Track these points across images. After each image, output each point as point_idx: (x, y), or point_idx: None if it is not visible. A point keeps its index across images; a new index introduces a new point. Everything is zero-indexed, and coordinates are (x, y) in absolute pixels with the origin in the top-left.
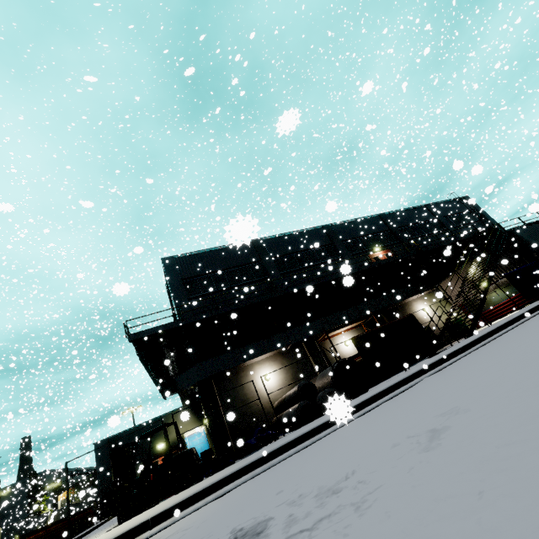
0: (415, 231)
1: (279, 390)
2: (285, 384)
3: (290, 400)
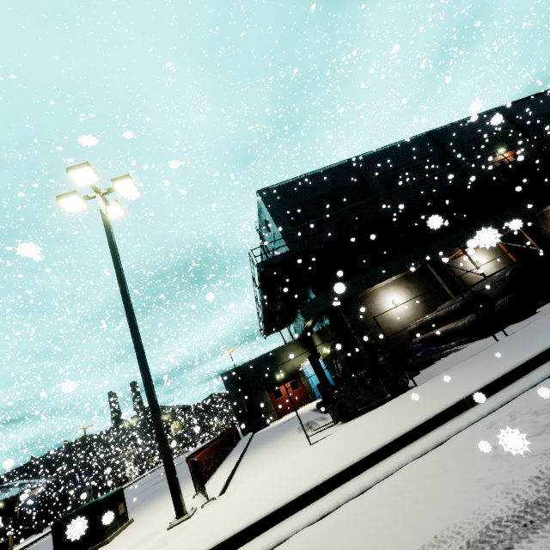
0: (548, 122)
1: (410, 314)
2: (416, 308)
3: (449, 315)
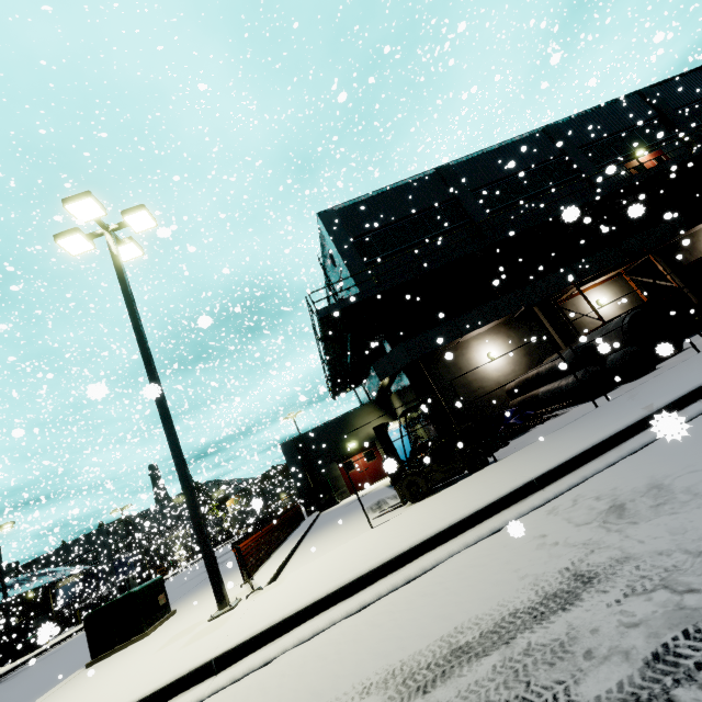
0: None
1: (509, 369)
2: (517, 362)
3: (552, 372)
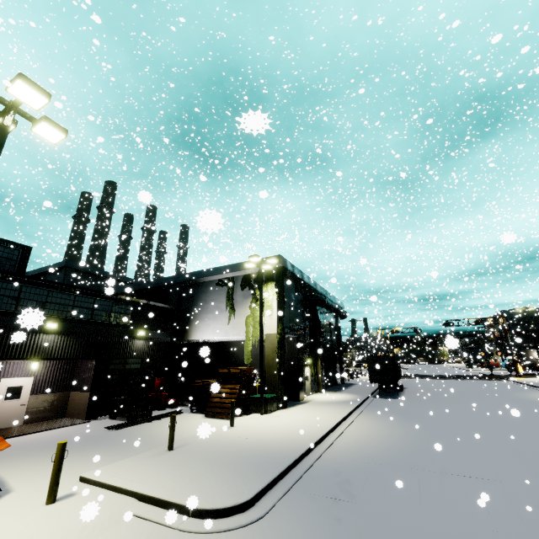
0: None
1: None
2: None
3: None
